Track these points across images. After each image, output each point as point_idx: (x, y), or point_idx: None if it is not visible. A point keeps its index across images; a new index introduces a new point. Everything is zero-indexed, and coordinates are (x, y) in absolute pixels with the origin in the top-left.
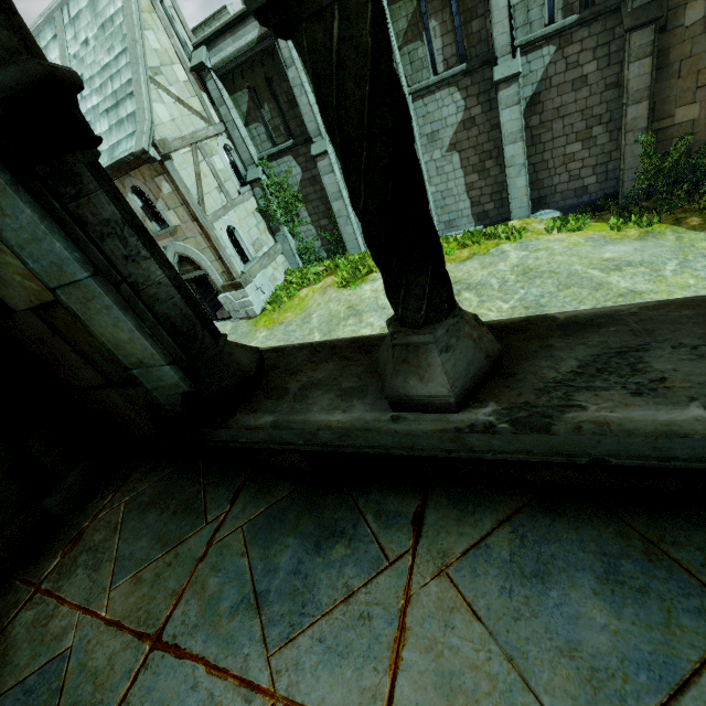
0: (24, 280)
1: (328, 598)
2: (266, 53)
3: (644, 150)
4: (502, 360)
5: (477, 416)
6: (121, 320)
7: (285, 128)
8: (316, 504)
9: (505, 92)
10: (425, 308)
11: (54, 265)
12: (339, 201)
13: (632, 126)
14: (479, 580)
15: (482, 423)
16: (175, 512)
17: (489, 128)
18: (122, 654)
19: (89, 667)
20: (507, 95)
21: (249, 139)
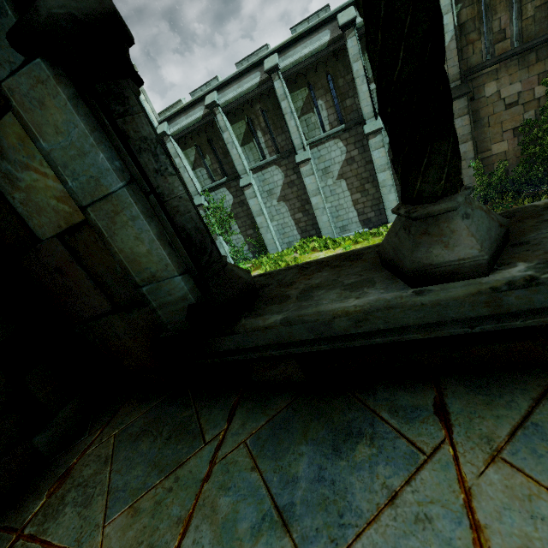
0: (59, 204)
1: (367, 503)
2: (208, 124)
3: (476, 171)
4: (508, 232)
5: (511, 274)
6: (144, 230)
7: (221, 170)
8: (320, 410)
9: (373, 140)
10: (444, 177)
11: (92, 179)
12: (261, 216)
13: (464, 157)
14: (545, 461)
15: (521, 277)
16: (169, 437)
17: (364, 163)
18: None
19: None
20: (375, 142)
21: (195, 178)
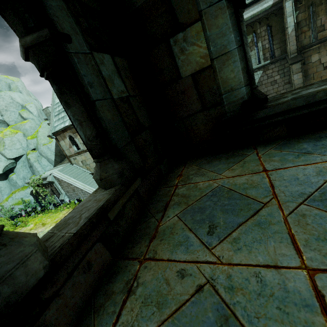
0: (200, 59)
1: None
2: None
3: None
4: None
5: None
6: (237, 67)
7: None
8: (301, 138)
9: None
10: None
11: (223, 46)
12: None
13: None
14: None
15: None
16: (227, 158)
17: None
18: (252, 177)
19: (238, 183)
20: None
21: None
